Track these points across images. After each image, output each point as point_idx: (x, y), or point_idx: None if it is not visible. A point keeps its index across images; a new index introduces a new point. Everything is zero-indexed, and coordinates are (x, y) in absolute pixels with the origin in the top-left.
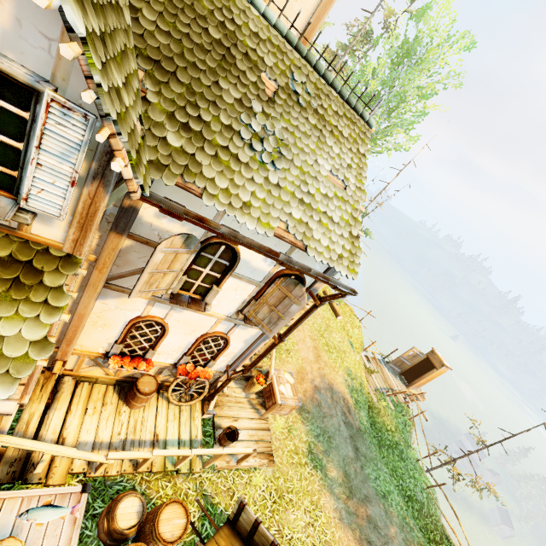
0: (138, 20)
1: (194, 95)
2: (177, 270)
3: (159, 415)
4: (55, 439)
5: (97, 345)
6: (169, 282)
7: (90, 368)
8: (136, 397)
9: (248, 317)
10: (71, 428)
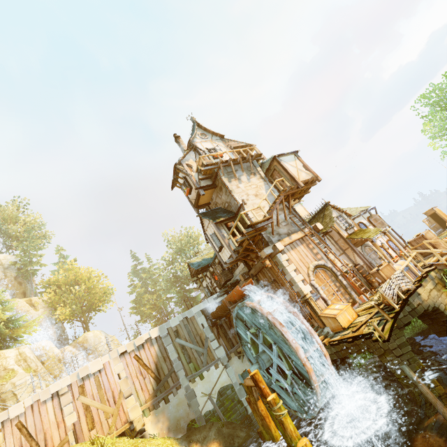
0: None
1: None
2: None
3: None
4: None
5: None
6: None
7: None
8: None
9: None
10: None
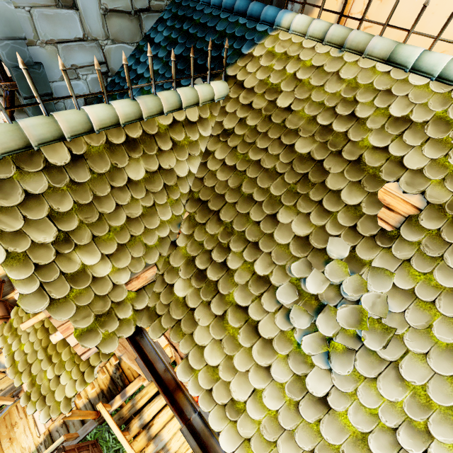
0: (206, 163)
1: (230, 235)
2: None
3: None
4: (146, 421)
5: None
6: None
7: None
8: None
9: None
10: (160, 419)
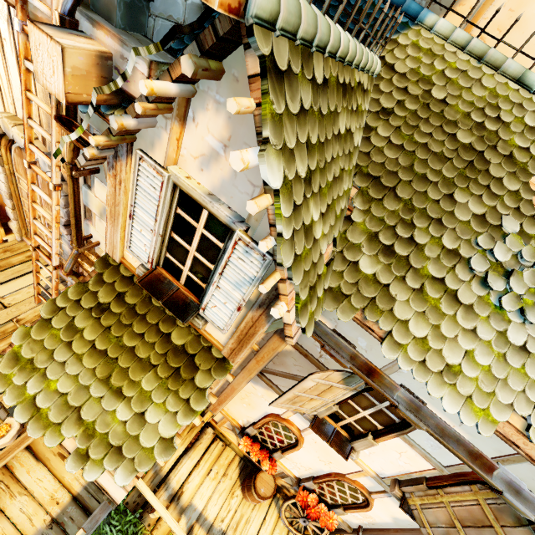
0: (369, 138)
1: (411, 211)
2: (327, 398)
3: (265, 526)
4: (176, 490)
5: (239, 416)
6: (315, 406)
7: (228, 430)
8: (250, 490)
9: (408, 501)
10: (191, 484)
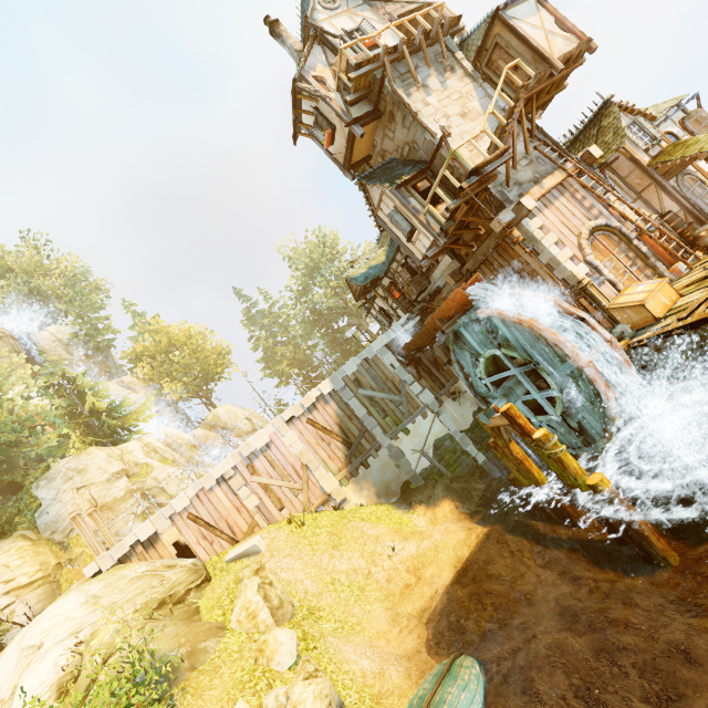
0: None
1: None
2: None
3: None
4: None
5: None
6: None
7: None
8: None
9: None
10: None
